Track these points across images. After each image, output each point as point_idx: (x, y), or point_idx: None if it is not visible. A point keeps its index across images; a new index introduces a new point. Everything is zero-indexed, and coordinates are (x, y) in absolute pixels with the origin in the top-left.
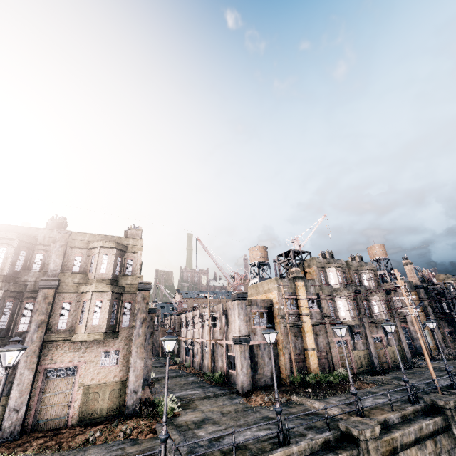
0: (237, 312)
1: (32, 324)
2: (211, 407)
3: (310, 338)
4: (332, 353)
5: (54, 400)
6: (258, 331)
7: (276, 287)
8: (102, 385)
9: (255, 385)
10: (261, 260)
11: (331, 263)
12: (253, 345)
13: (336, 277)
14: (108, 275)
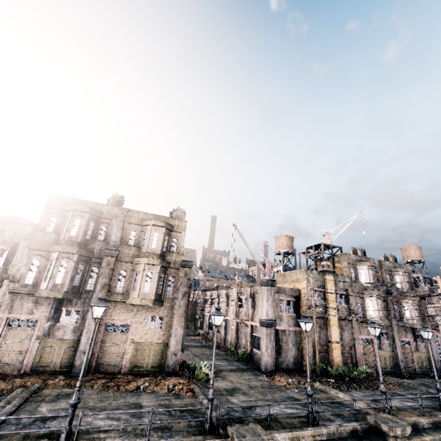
0: (266, 297)
1: (98, 285)
2: (239, 379)
3: (335, 331)
4: (356, 349)
5: (111, 350)
6: (285, 318)
7: (306, 278)
8: (148, 343)
9: (278, 367)
10: (286, 249)
11: (363, 261)
12: (278, 330)
13: (367, 275)
14: (158, 250)
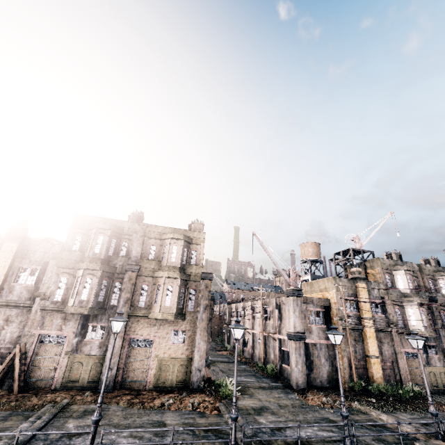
0: (292, 308)
1: (121, 300)
2: (268, 397)
3: (373, 344)
4: (399, 364)
5: (136, 365)
6: (314, 330)
7: (334, 287)
8: (172, 359)
9: (310, 384)
10: (313, 257)
11: (399, 266)
12: (308, 344)
13: (406, 281)
14: (177, 263)
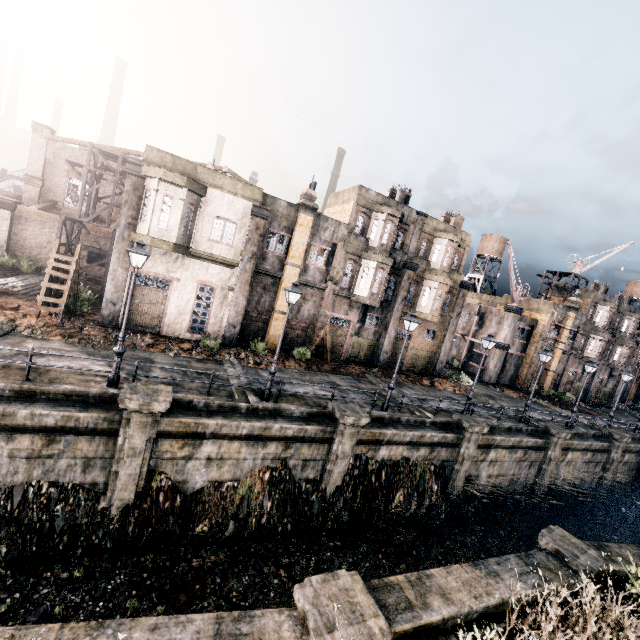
0: (509, 323)
1: (399, 297)
2: (479, 387)
3: (555, 362)
4: (562, 378)
5: (396, 352)
6: (516, 344)
7: (551, 312)
8: (421, 351)
9: (497, 381)
10: (495, 255)
11: (608, 302)
12: (508, 353)
13: (605, 317)
14: (447, 269)
